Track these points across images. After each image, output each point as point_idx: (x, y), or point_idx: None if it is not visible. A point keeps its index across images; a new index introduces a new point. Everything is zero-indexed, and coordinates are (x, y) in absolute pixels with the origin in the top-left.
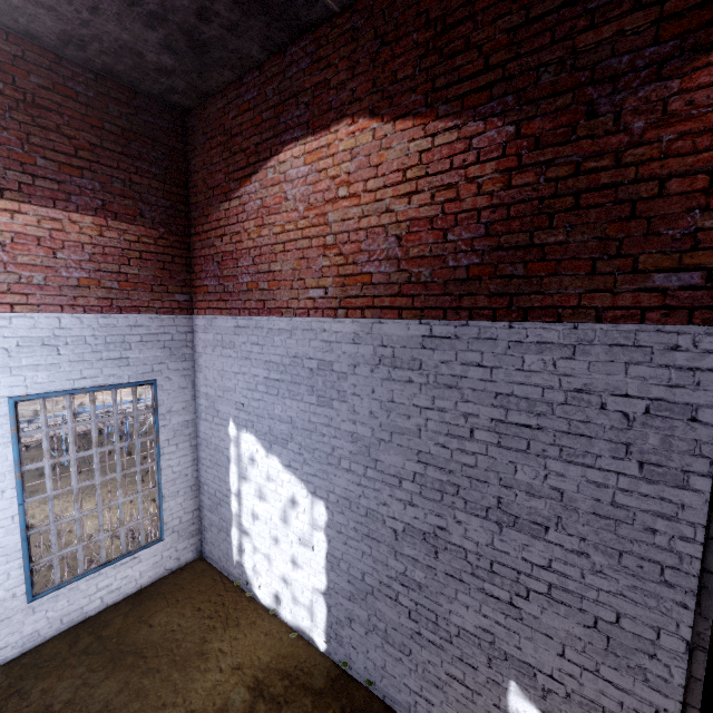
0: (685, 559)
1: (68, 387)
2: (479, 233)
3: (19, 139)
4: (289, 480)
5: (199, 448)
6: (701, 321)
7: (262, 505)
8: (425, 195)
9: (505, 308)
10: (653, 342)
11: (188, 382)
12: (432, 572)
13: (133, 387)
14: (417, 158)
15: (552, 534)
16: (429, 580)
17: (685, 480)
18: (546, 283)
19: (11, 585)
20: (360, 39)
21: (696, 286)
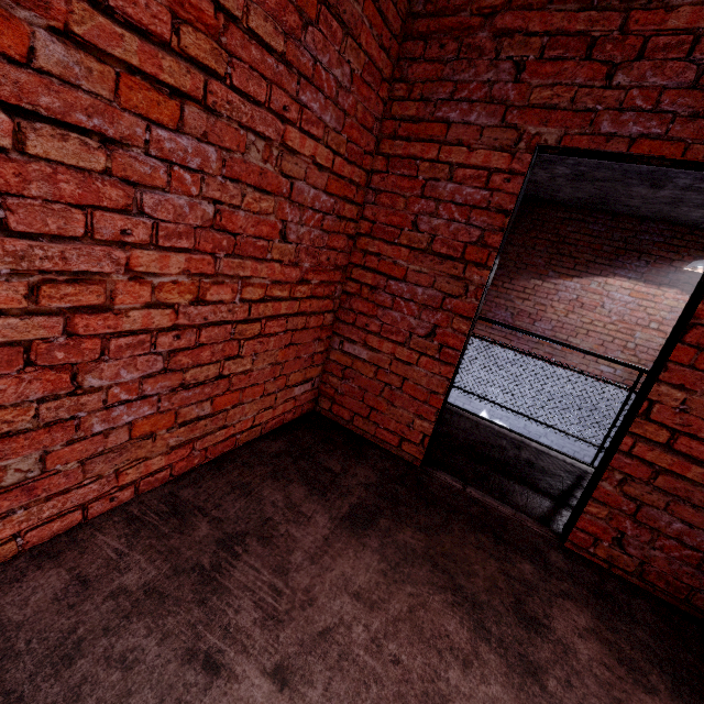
0: None
1: None
2: None
3: None
4: None
5: None
6: None
7: None
8: None
9: None
10: None
11: None
12: None
13: None
14: None
15: None
16: None
17: None
18: None
19: None
20: None
21: None
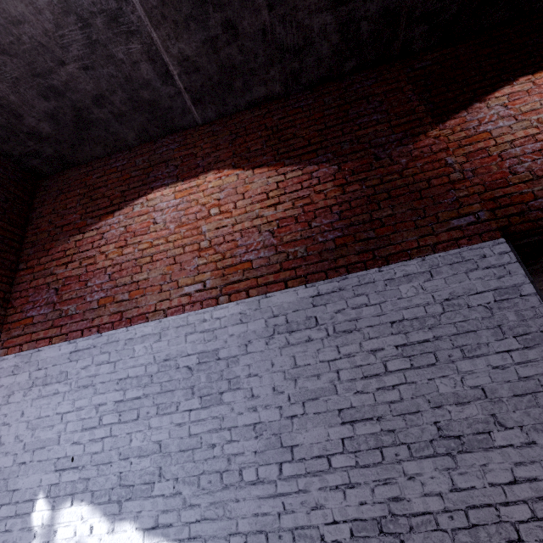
0: None
1: None
2: (334, 219)
3: None
4: None
5: None
6: (488, 239)
7: None
8: (286, 204)
9: (371, 259)
10: (472, 256)
11: None
12: None
13: None
14: (275, 186)
15: (497, 437)
16: None
17: None
18: (392, 238)
19: None
20: (219, 135)
21: (474, 223)
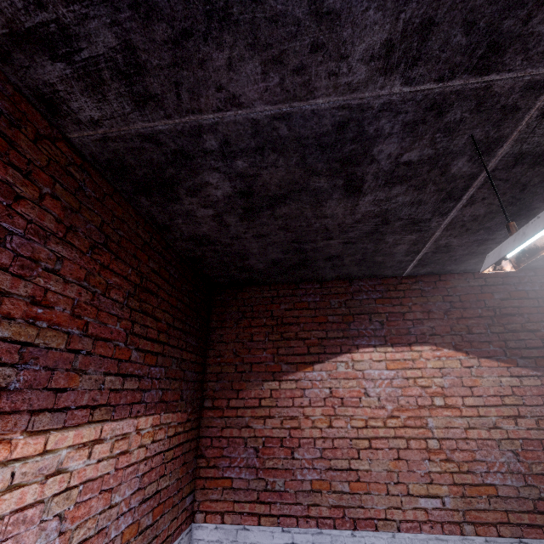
0: None
1: None
2: None
3: (124, 329)
4: None
5: None
6: None
7: None
8: (528, 420)
9: None
10: None
11: None
12: None
13: None
14: (509, 390)
15: None
16: None
17: None
18: None
19: None
20: (429, 297)
21: None
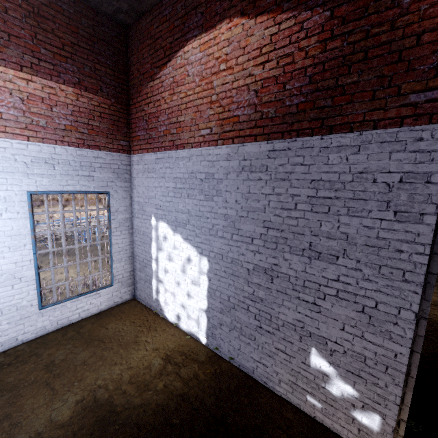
0: (418, 265)
1: (60, 189)
2: (305, 82)
3: (30, 36)
4: (186, 247)
5: (134, 235)
6: (437, 121)
7: (170, 264)
8: (273, 62)
9: (319, 127)
10: (407, 138)
11: (128, 195)
12: (269, 291)
13: (96, 194)
14: (269, 40)
15: (340, 260)
16: (267, 296)
17: (421, 219)
18: (344, 109)
19: (30, 299)
20: None
21: (435, 100)
